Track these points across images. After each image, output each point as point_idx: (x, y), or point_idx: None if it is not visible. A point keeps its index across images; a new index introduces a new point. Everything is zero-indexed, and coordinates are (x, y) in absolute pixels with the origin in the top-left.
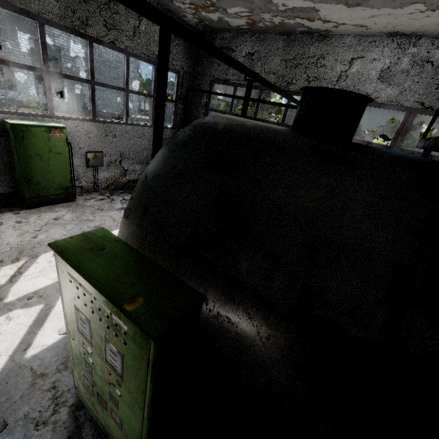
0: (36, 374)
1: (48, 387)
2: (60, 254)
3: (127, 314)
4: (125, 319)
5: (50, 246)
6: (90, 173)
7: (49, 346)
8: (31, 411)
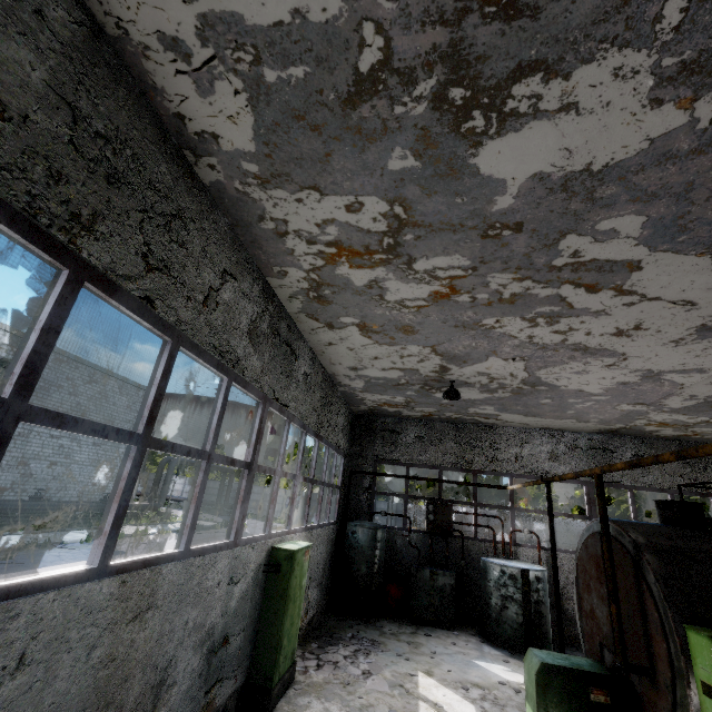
0: None
1: None
2: None
3: None
4: None
5: None
6: None
7: None
8: None
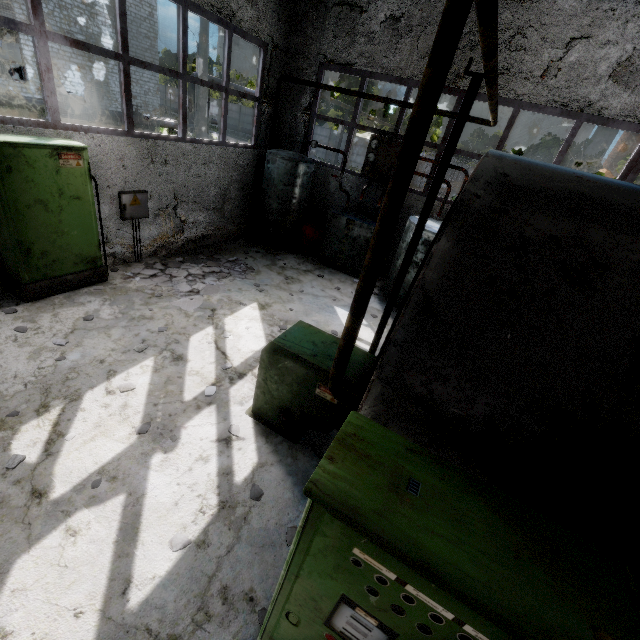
0: (159, 639)
1: None
2: (354, 523)
3: None
4: None
5: (316, 499)
6: (128, 229)
7: (163, 579)
8: None
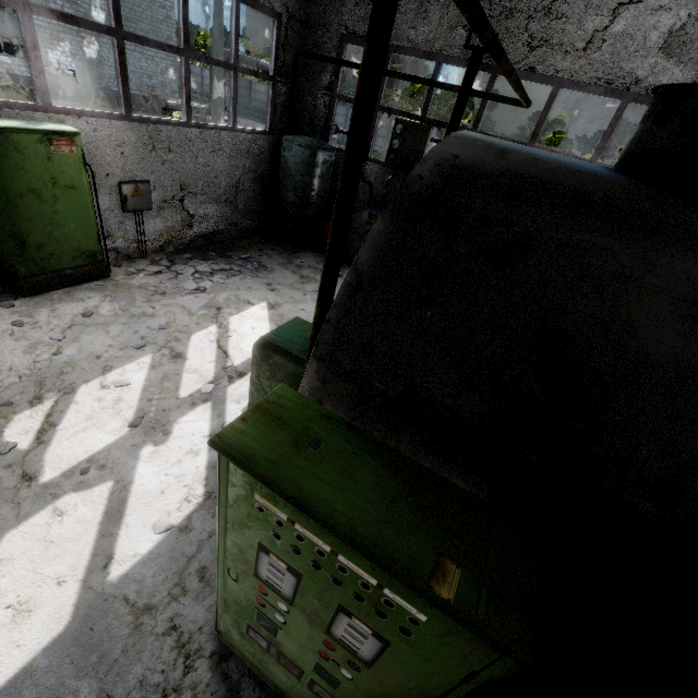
0: (136, 608)
1: (164, 628)
2: (246, 467)
3: (451, 611)
4: (426, 607)
5: (216, 448)
6: (130, 223)
7: (144, 557)
8: (147, 673)
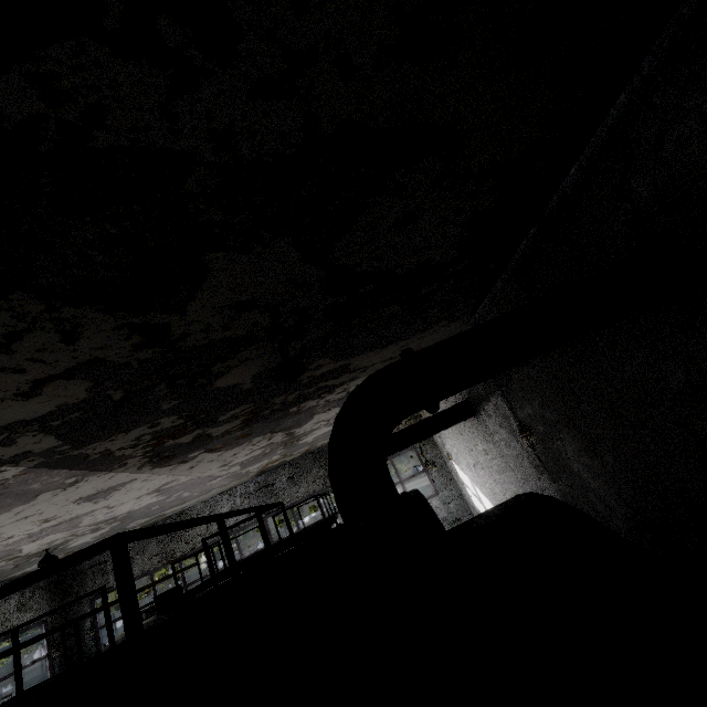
0: None
1: None
2: None
3: None
4: None
5: None
6: None
7: None
8: None
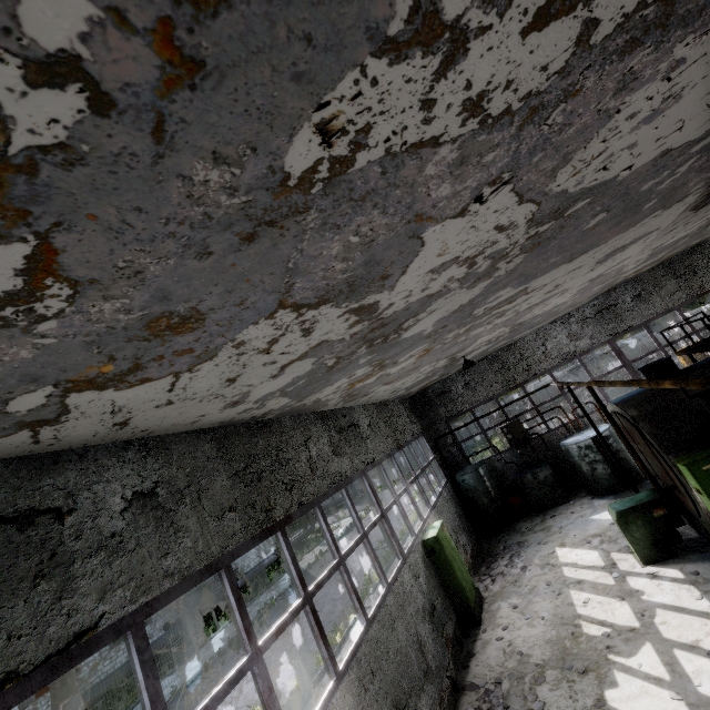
0: None
1: None
2: (694, 461)
3: None
4: None
5: (686, 464)
6: None
7: None
8: None
